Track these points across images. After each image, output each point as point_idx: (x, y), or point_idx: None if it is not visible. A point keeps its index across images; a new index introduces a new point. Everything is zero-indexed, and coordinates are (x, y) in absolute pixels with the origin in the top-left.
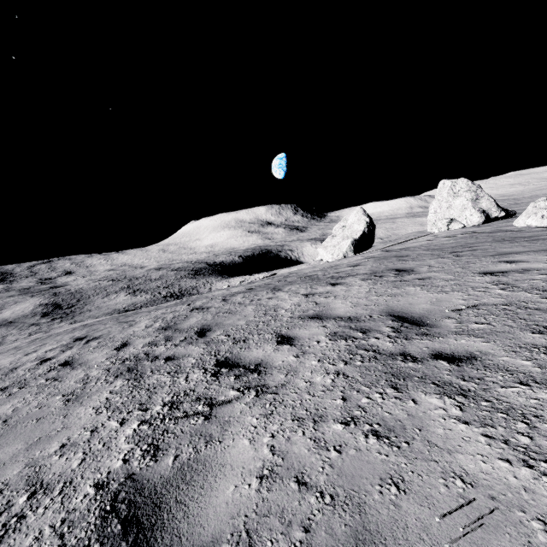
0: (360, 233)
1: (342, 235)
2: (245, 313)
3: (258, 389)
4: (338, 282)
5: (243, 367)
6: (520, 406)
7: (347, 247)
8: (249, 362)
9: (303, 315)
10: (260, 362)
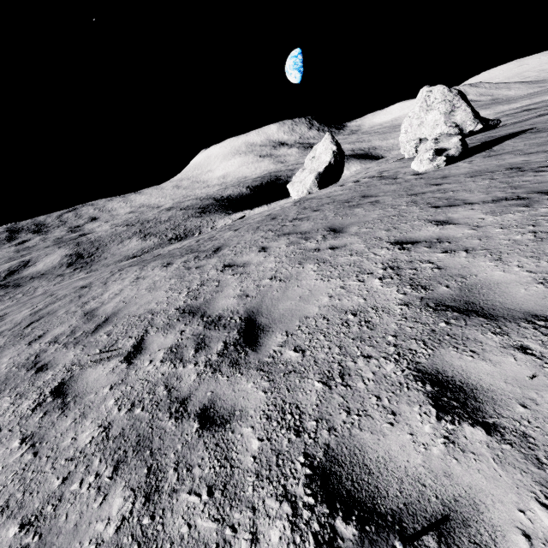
0: (325, 166)
1: (310, 168)
2: (83, 299)
3: None
4: (172, 262)
5: None
6: None
7: (311, 183)
8: None
9: (89, 309)
10: None
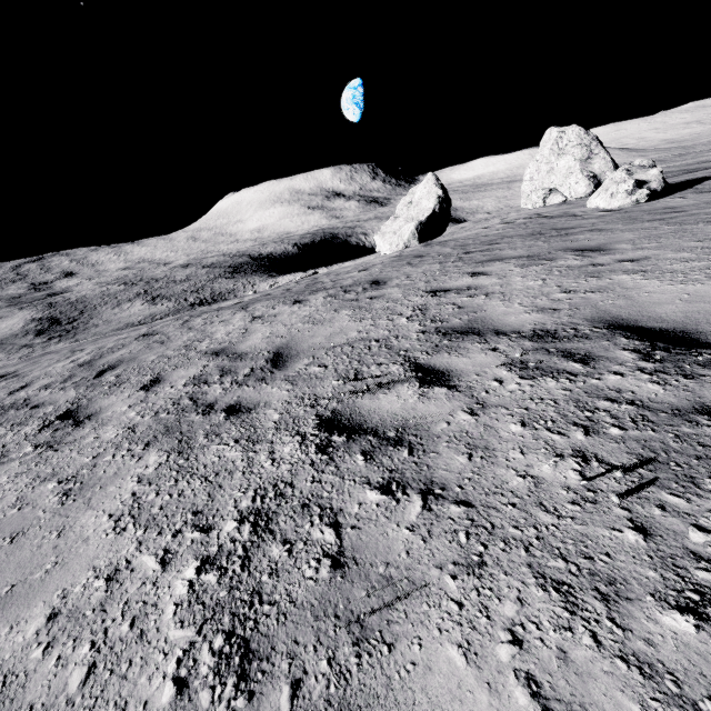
0: (428, 213)
1: (406, 216)
2: (174, 343)
3: (51, 445)
4: (303, 299)
5: (74, 419)
6: (199, 464)
7: (409, 234)
8: (87, 413)
9: (212, 349)
10: (94, 413)
